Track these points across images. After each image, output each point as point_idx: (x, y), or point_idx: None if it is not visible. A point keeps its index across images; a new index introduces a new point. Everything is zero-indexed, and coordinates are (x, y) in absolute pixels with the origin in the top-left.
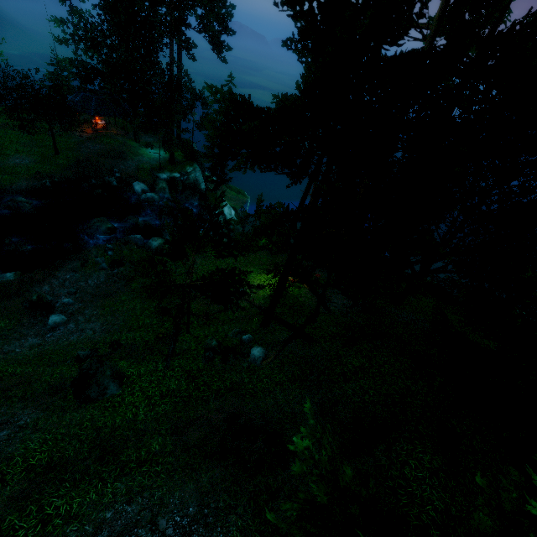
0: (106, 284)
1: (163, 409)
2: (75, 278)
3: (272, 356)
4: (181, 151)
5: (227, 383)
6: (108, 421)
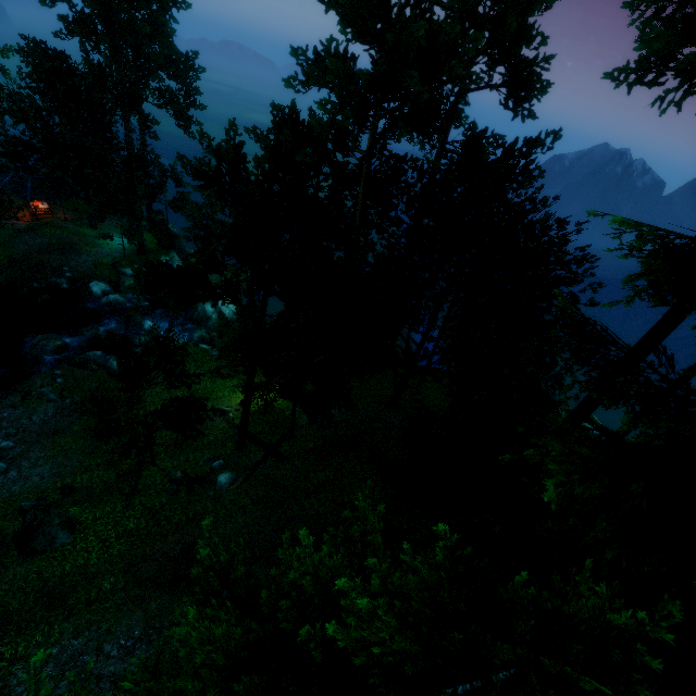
0: (56, 419)
1: (118, 549)
2: (16, 415)
3: (240, 480)
4: (154, 236)
5: (190, 514)
6: (57, 570)
